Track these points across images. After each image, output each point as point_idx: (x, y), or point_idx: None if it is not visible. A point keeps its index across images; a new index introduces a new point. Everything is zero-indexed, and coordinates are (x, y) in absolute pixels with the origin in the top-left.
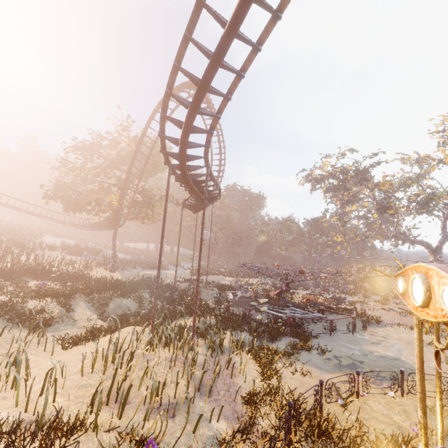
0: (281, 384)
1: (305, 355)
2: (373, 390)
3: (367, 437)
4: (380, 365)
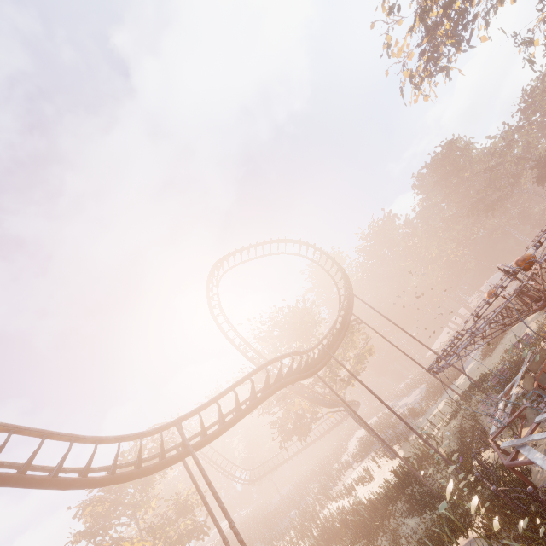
0: None
1: None
2: None
3: None
4: None
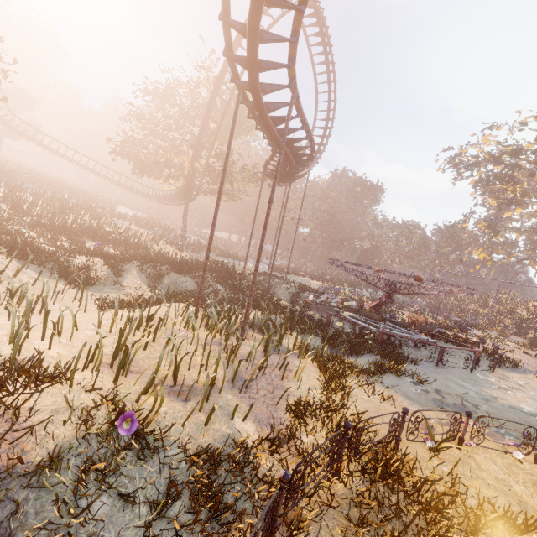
0: (346, 403)
1: (393, 379)
2: (487, 443)
3: (462, 500)
4: (506, 416)
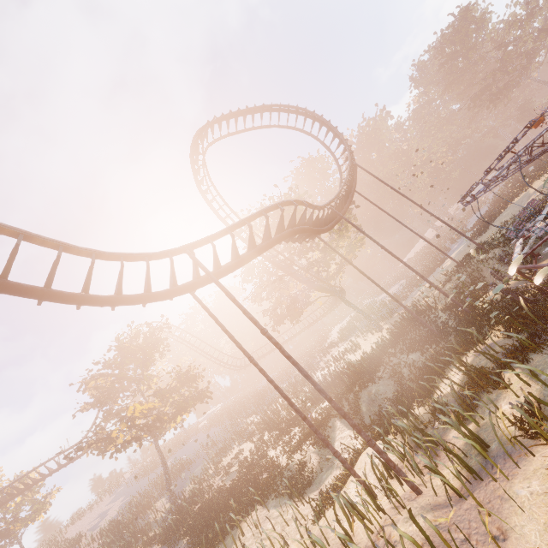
0: None
1: None
2: None
3: None
4: None
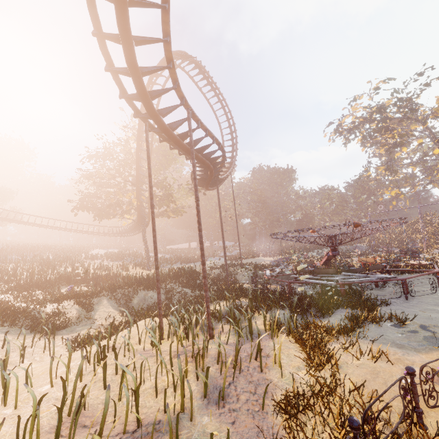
0: (338, 376)
1: (373, 329)
2: None
3: None
4: None
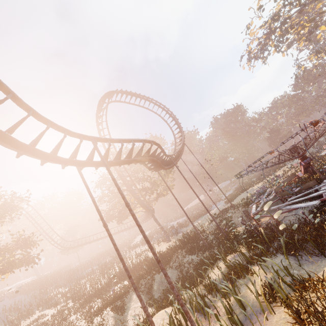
0: None
1: None
2: None
3: None
4: None
